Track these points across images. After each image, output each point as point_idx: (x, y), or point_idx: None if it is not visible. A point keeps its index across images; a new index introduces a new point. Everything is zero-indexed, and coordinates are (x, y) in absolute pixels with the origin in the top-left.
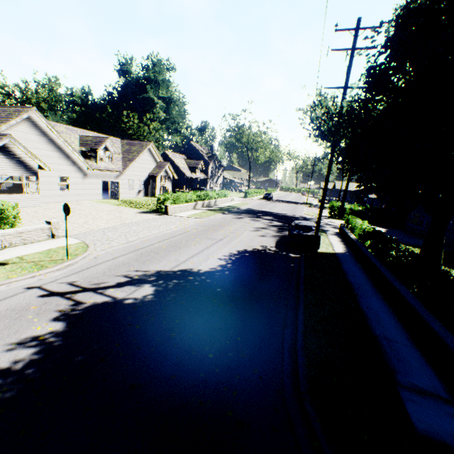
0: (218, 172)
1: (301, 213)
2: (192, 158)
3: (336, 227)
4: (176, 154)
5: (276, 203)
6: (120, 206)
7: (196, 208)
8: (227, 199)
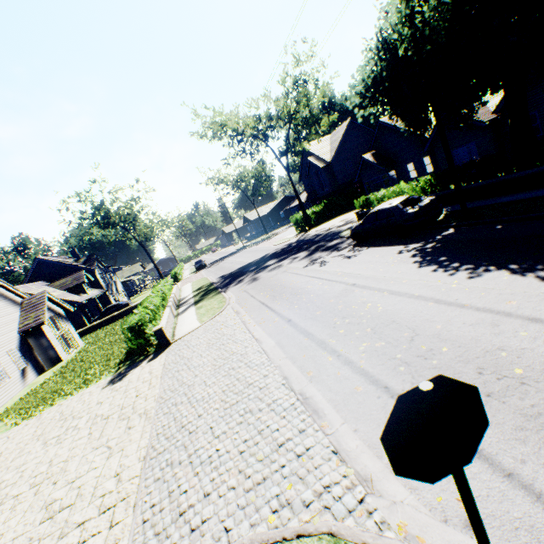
0: (110, 276)
1: (275, 246)
2: (57, 279)
3: (339, 226)
4: (29, 285)
5: (224, 262)
6: (36, 415)
7: (176, 314)
8: (177, 288)
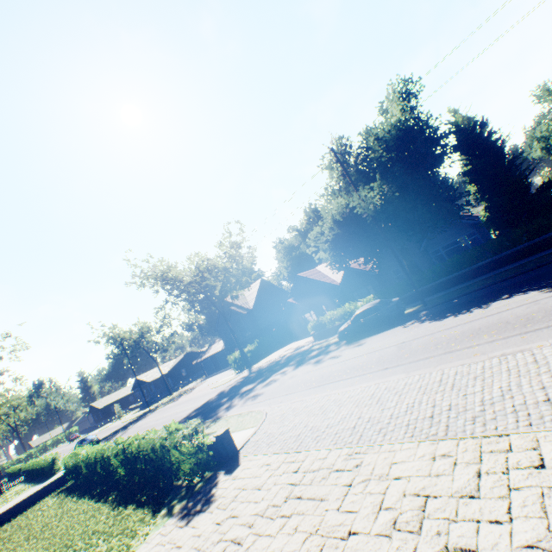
0: None
1: (221, 386)
2: None
3: (293, 351)
4: None
5: (137, 426)
6: None
7: None
8: None
